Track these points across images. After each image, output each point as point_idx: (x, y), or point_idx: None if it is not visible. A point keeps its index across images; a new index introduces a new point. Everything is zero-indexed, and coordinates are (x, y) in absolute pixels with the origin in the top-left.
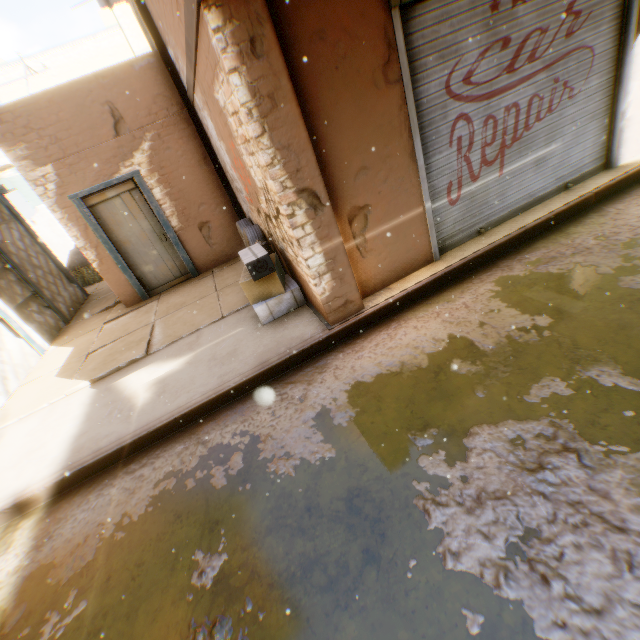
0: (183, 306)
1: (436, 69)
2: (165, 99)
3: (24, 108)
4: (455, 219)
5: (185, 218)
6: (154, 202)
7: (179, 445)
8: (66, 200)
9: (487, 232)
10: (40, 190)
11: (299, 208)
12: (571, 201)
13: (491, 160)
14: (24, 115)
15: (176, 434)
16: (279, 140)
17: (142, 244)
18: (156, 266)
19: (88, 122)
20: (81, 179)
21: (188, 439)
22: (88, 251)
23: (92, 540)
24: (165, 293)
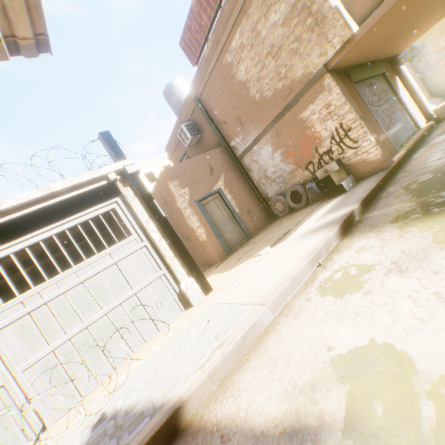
0: (271, 231)
1: (364, 98)
2: (227, 161)
3: (178, 167)
4: (392, 141)
5: (241, 208)
6: (228, 201)
7: (379, 201)
8: (192, 203)
9: (403, 145)
10: (182, 199)
11: (361, 122)
12: (421, 132)
13: (389, 123)
14: (178, 169)
15: (369, 205)
16: (349, 103)
17: (223, 223)
18: (231, 235)
19: (201, 170)
20: (198, 193)
21: (380, 199)
22: (201, 228)
23: (400, 208)
24: (240, 247)
